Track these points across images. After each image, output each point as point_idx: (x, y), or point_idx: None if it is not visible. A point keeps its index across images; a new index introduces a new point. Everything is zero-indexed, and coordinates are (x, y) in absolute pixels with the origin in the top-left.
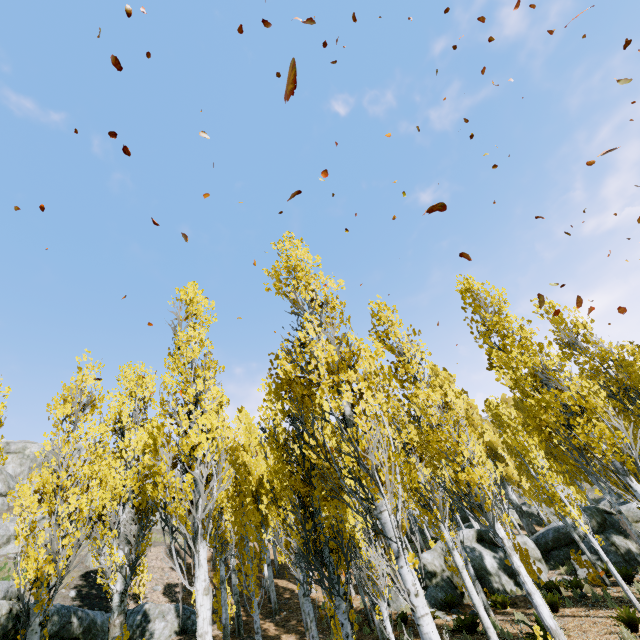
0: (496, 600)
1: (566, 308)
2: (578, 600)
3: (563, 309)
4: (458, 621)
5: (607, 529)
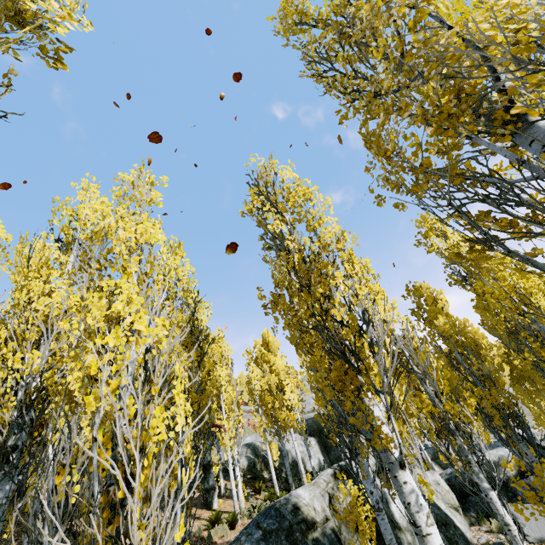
0: None
1: None
2: None
3: None
4: None
5: None
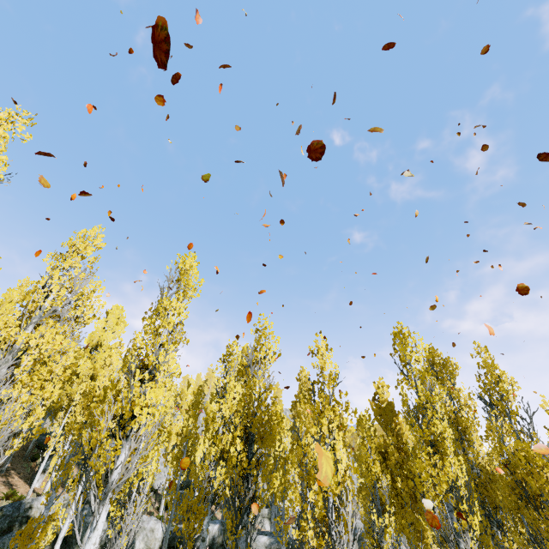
0: None
1: (272, 333)
2: None
3: (269, 333)
4: None
5: None
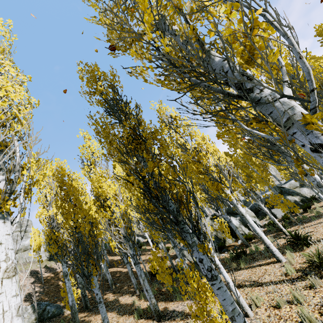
0: (246, 238)
1: None
2: (290, 224)
3: None
4: (235, 252)
5: (283, 194)
